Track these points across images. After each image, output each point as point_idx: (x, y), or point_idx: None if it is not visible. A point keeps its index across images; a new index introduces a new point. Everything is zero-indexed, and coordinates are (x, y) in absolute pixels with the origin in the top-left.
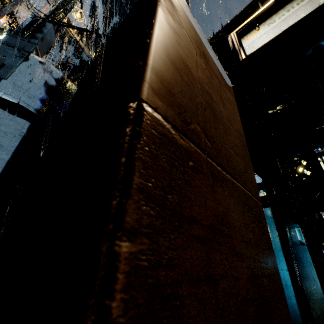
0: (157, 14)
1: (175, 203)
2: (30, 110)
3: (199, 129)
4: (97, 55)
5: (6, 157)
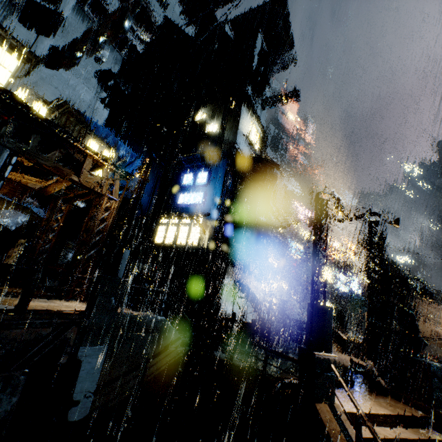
0: None
1: None
2: None
3: None
4: None
5: None
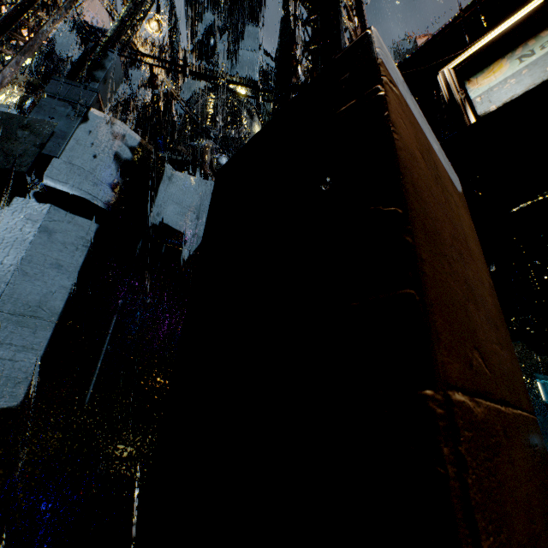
0: (401, 166)
1: (506, 542)
2: (98, 204)
3: (477, 357)
4: (238, 153)
5: (69, 283)
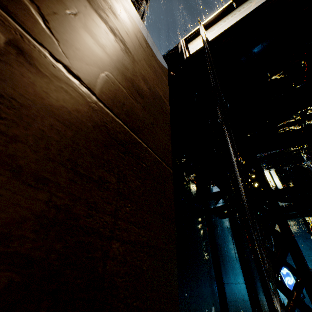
0: None
1: None
2: None
3: None
4: None
5: None
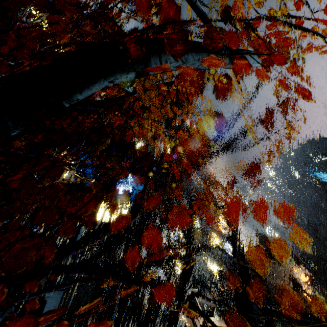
0: None
1: None
2: None
3: None
4: None
5: None
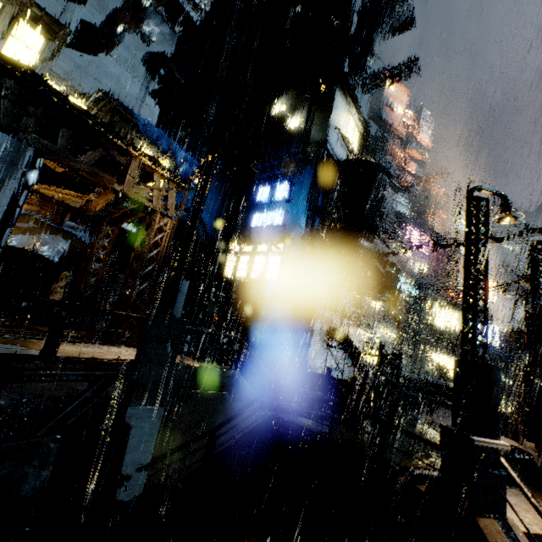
0: None
1: None
2: None
3: None
4: None
5: None
